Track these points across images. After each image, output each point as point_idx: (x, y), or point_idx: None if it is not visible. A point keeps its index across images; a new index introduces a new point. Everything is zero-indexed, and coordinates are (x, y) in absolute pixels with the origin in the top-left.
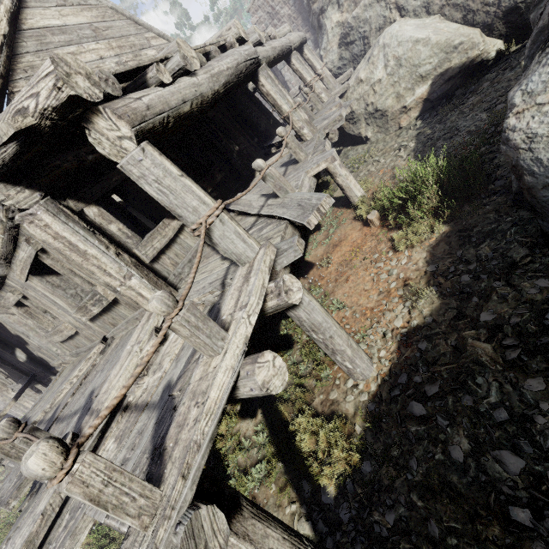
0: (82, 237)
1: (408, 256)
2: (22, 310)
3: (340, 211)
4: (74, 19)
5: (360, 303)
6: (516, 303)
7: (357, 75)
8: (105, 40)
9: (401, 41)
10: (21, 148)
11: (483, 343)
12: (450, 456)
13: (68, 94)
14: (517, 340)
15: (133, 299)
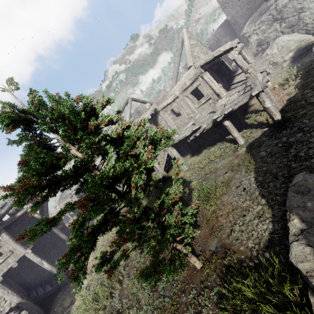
0: (213, 78)
1: (288, 89)
2: (170, 112)
3: None
4: (194, 42)
5: None
6: None
7: (266, 53)
8: (198, 47)
9: (283, 41)
10: (213, 58)
11: (308, 91)
12: (300, 105)
13: (231, 47)
14: None
15: (219, 94)
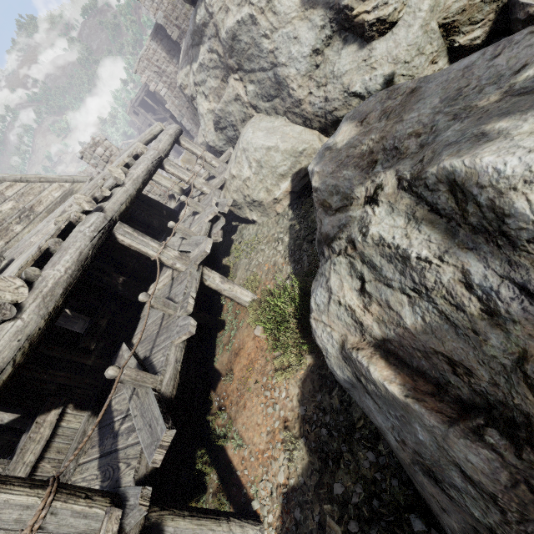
0: None
1: (287, 387)
2: None
3: (238, 309)
4: None
5: (255, 441)
6: (356, 476)
7: (230, 169)
8: None
9: (256, 147)
10: None
11: (336, 523)
12: None
13: None
14: (357, 525)
15: None
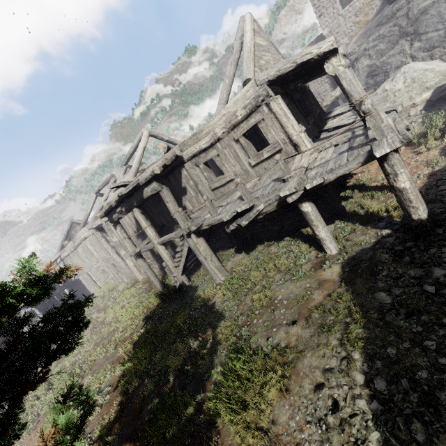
0: (289, 111)
1: (427, 154)
2: (205, 167)
3: None
4: (263, 43)
5: None
6: None
7: (383, 88)
8: (270, 54)
9: (415, 70)
10: (295, 69)
11: None
12: None
13: (334, 47)
14: None
15: (298, 144)
